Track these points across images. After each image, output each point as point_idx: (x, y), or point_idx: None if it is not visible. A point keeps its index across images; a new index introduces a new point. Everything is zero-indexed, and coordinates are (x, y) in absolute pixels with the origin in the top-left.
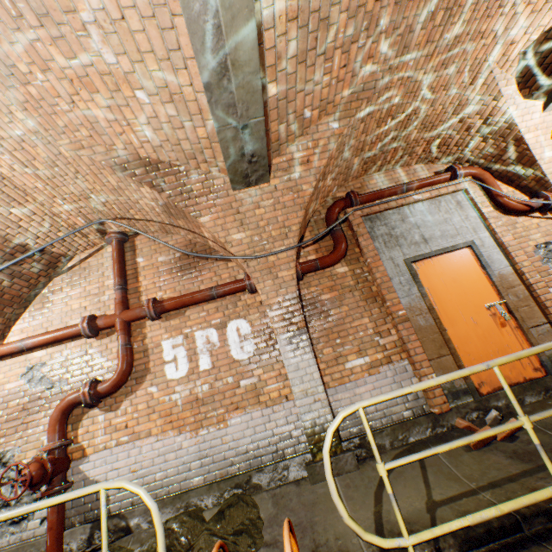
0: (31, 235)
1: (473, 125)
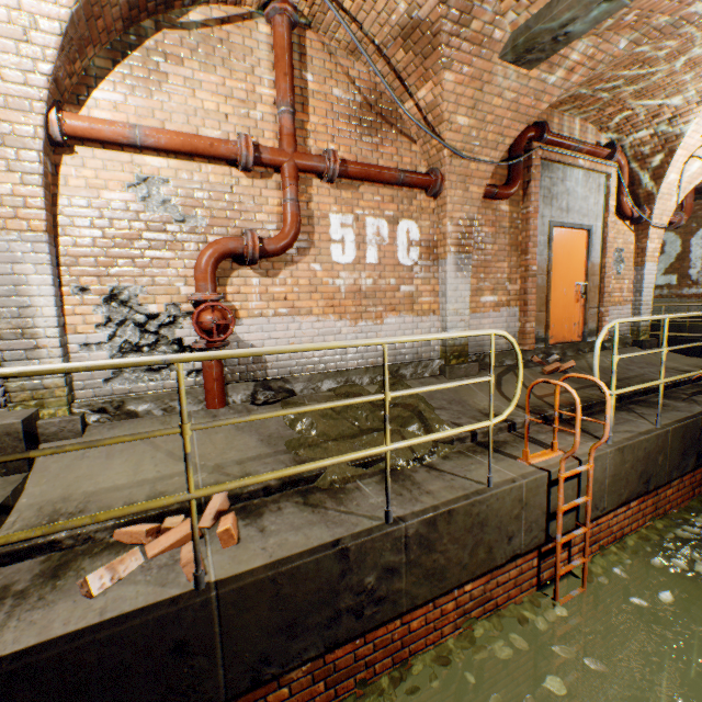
0: None
1: (662, 116)
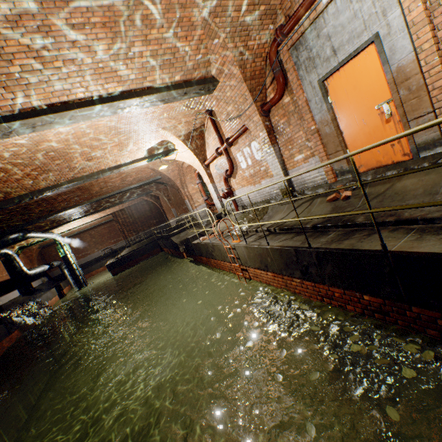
0: (187, 130)
1: None
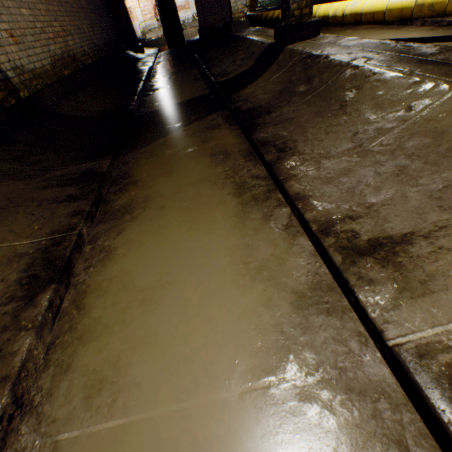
0: None
1: None
